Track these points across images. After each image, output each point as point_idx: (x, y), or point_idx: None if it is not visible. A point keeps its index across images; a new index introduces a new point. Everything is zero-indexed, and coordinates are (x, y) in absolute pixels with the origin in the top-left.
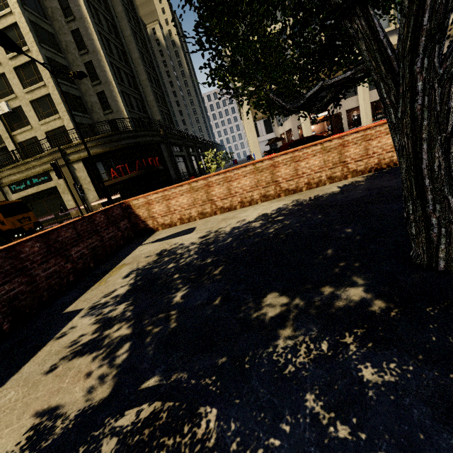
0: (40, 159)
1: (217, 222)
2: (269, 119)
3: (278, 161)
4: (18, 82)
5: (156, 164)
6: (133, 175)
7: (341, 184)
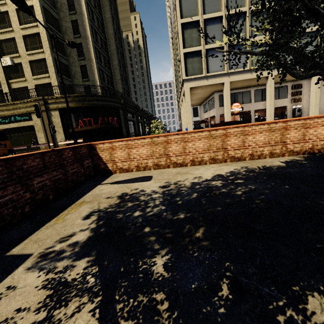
0: (26, 103)
1: (173, 175)
2: (196, 108)
3: (230, 132)
4: (23, 46)
5: (114, 122)
6: (95, 127)
7: (282, 160)
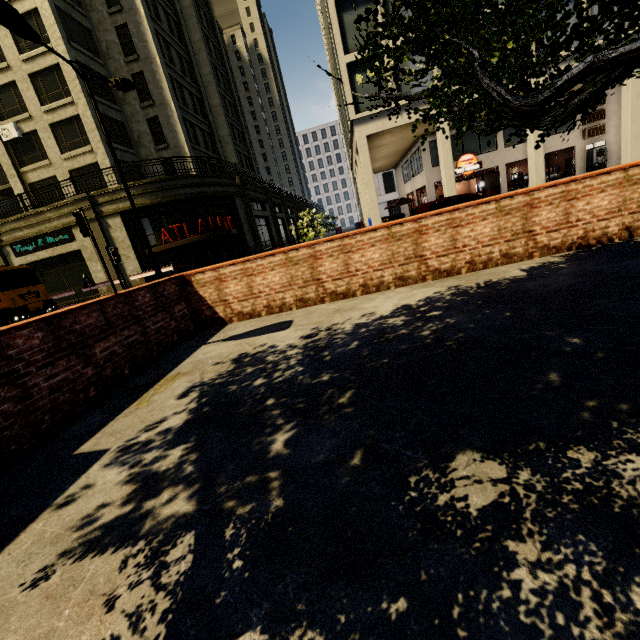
0: (60, 209)
1: (328, 315)
2: (390, 173)
3: (427, 225)
4: (33, 95)
5: (227, 226)
6: (193, 240)
7: (525, 266)
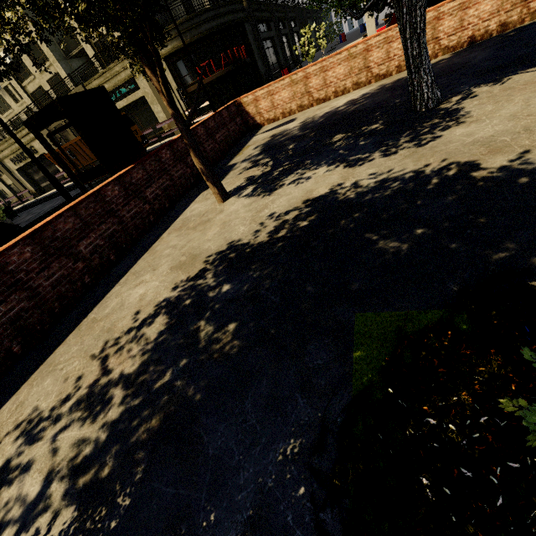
0: (123, 63)
1: (313, 112)
2: None
3: (371, 45)
4: None
5: (242, 56)
6: (220, 75)
7: None
